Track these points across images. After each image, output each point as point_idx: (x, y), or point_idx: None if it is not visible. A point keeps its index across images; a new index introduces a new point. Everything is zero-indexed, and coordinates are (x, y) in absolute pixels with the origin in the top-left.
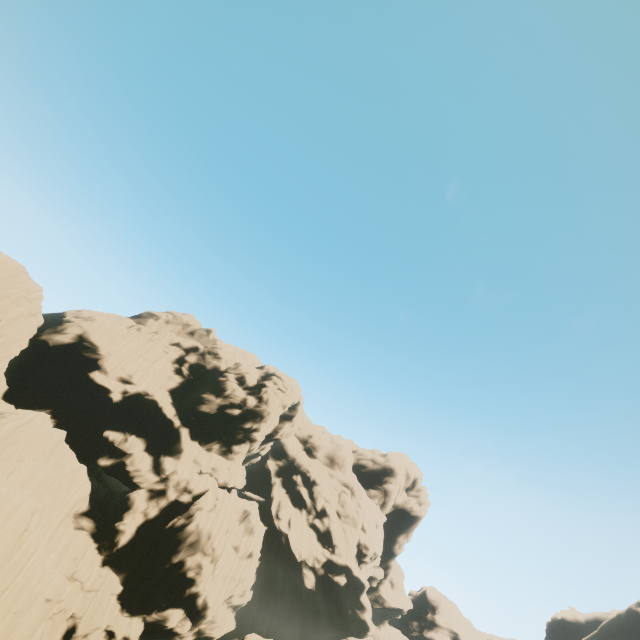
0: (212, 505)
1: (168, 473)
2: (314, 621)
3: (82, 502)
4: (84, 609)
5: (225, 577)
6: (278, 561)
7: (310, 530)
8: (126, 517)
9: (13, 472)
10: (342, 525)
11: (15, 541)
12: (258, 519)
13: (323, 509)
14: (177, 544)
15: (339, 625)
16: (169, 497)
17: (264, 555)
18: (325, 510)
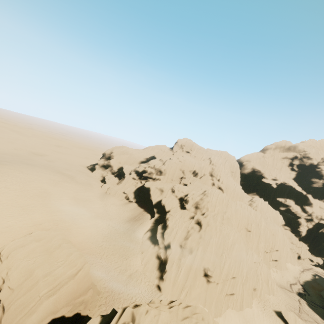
0: None
1: (310, 213)
2: None
3: (282, 222)
4: (300, 252)
5: None
6: None
7: None
8: (300, 227)
9: (267, 217)
10: None
11: (283, 237)
12: None
13: None
14: None
15: None
16: (314, 221)
17: None
18: None
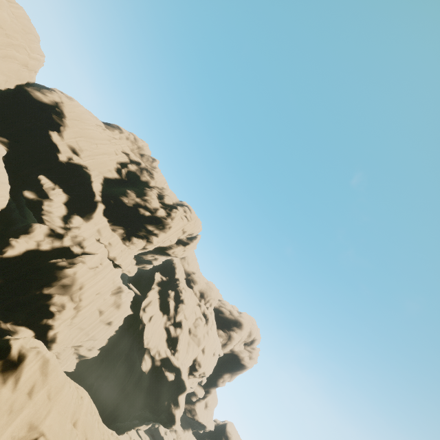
0: (94, 265)
1: (72, 226)
2: (136, 397)
3: None
4: None
5: (82, 328)
6: (130, 341)
7: (164, 331)
8: (21, 238)
9: None
10: (189, 339)
11: None
12: (128, 302)
13: (180, 322)
14: (52, 279)
15: (153, 409)
16: (64, 242)
17: (121, 331)
18: (181, 323)
